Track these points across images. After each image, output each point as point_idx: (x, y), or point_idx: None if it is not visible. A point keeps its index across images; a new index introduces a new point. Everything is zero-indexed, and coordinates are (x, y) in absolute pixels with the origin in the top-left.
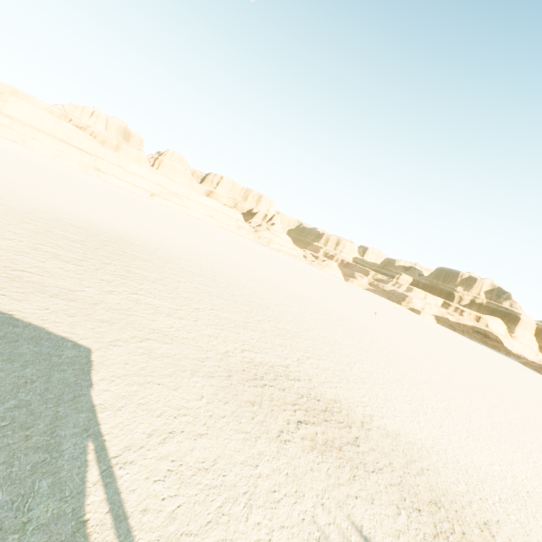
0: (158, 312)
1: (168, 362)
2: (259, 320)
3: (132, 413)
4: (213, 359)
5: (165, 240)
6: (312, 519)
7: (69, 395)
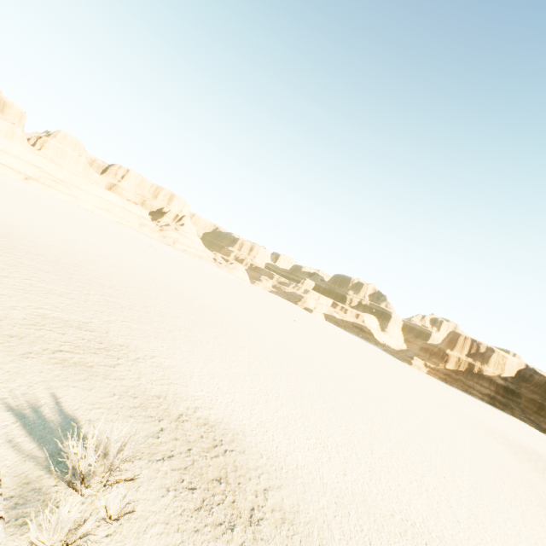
0: None
1: None
2: (88, 293)
3: None
4: None
5: (13, 221)
6: (9, 390)
7: None
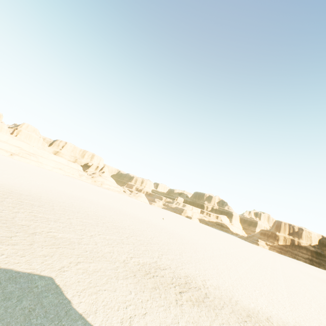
0: (72, 242)
1: (100, 275)
2: (126, 237)
3: (104, 312)
4: (121, 267)
5: (40, 189)
6: None
7: (61, 312)
